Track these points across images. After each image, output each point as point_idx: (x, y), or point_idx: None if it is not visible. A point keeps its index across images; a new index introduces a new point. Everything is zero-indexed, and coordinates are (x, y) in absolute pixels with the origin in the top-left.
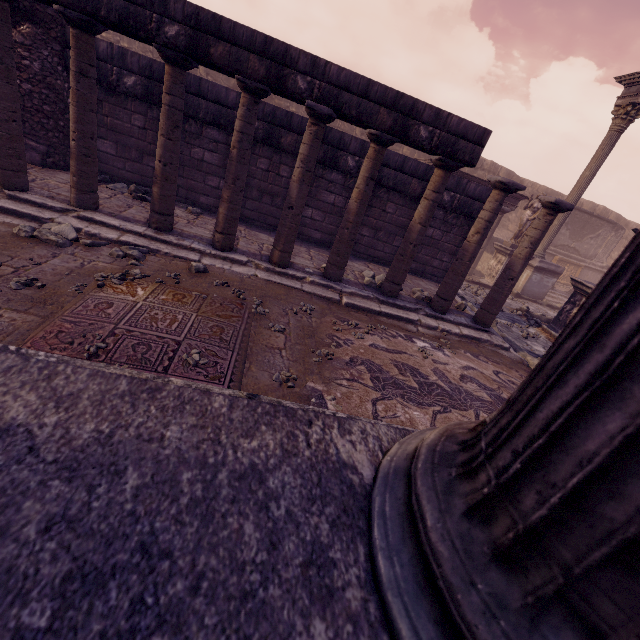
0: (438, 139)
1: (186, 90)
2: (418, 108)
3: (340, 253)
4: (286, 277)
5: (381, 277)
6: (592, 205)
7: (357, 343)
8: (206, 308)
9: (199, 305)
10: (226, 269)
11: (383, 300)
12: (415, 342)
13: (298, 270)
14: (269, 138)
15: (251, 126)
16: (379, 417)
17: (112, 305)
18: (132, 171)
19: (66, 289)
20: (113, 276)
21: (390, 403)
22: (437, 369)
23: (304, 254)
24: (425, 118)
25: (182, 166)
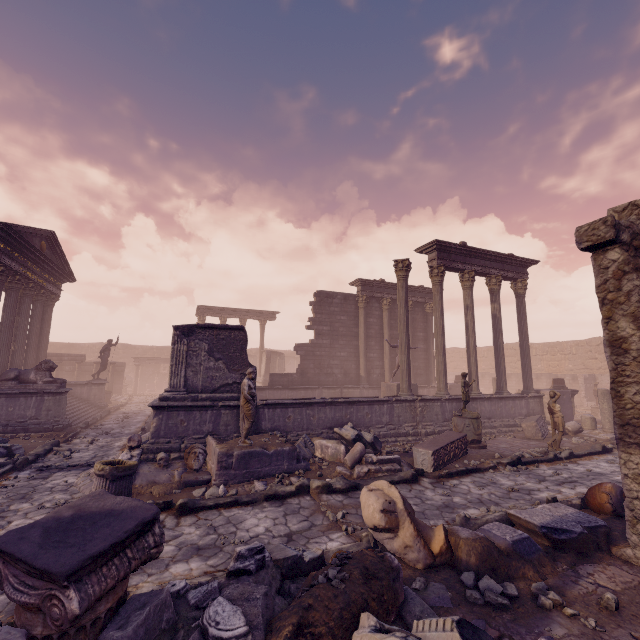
0: (71, 359)
1: None
2: (63, 355)
3: None
4: None
5: None
6: (256, 349)
7: None
8: None
9: None
10: None
11: None
12: None
13: None
14: None
15: None
16: None
17: None
18: None
19: None
20: None
21: None
22: None
23: None
24: (66, 356)
25: None
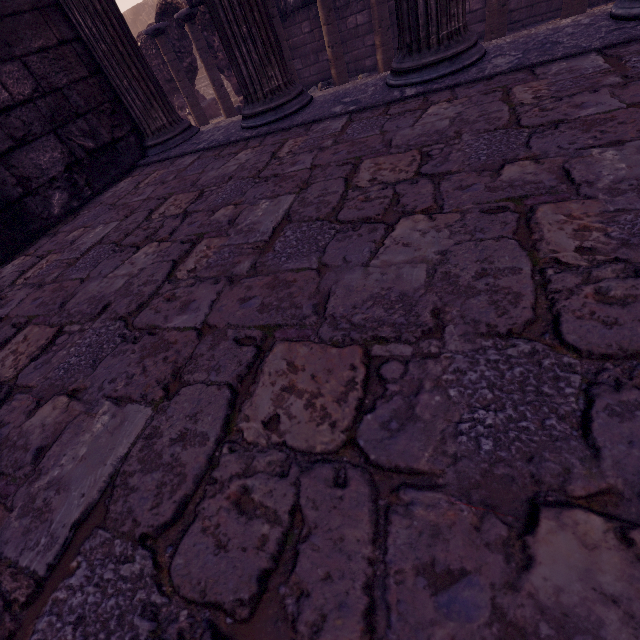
0: None
1: None
2: None
3: (493, 29)
4: None
5: None
6: None
7: None
8: None
9: None
10: None
11: None
12: None
13: None
14: None
15: None
16: None
17: None
18: (315, 74)
19: None
20: None
21: None
22: None
23: None
24: None
25: (344, 43)
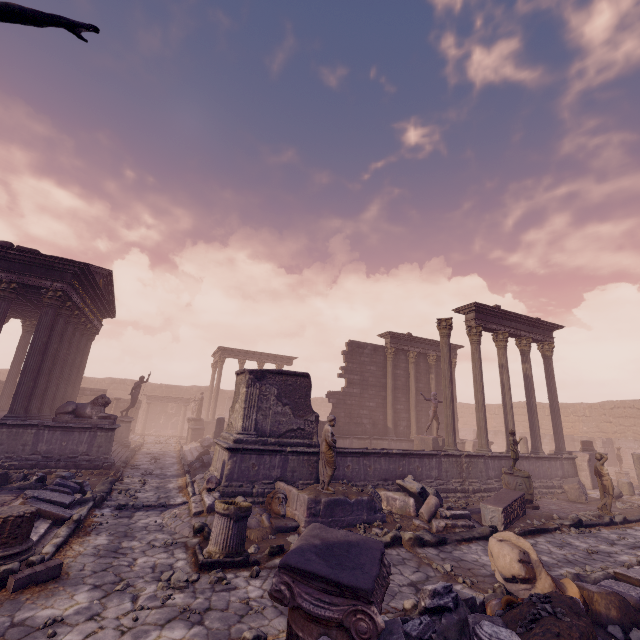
0: (93, 393)
1: None
2: (86, 389)
3: None
4: None
5: None
6: None
7: None
8: None
9: None
10: None
11: None
12: None
13: None
14: None
15: None
16: None
17: None
18: None
19: None
20: None
21: None
22: None
23: None
24: (88, 390)
25: None
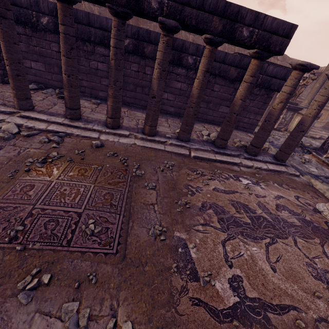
0: (256, 36)
1: (80, 22)
2: (242, 13)
3: (188, 124)
4: (154, 142)
5: (214, 134)
6: None
7: (204, 189)
8: (101, 178)
9: (96, 176)
10: (116, 141)
11: (217, 151)
12: (241, 181)
13: (161, 136)
14: (137, 49)
15: (121, 42)
16: (229, 258)
17: (33, 187)
18: (56, 80)
19: (3, 176)
20: (37, 161)
21: (234, 242)
22: (260, 202)
23: (164, 123)
24: (247, 21)
25: (85, 74)
